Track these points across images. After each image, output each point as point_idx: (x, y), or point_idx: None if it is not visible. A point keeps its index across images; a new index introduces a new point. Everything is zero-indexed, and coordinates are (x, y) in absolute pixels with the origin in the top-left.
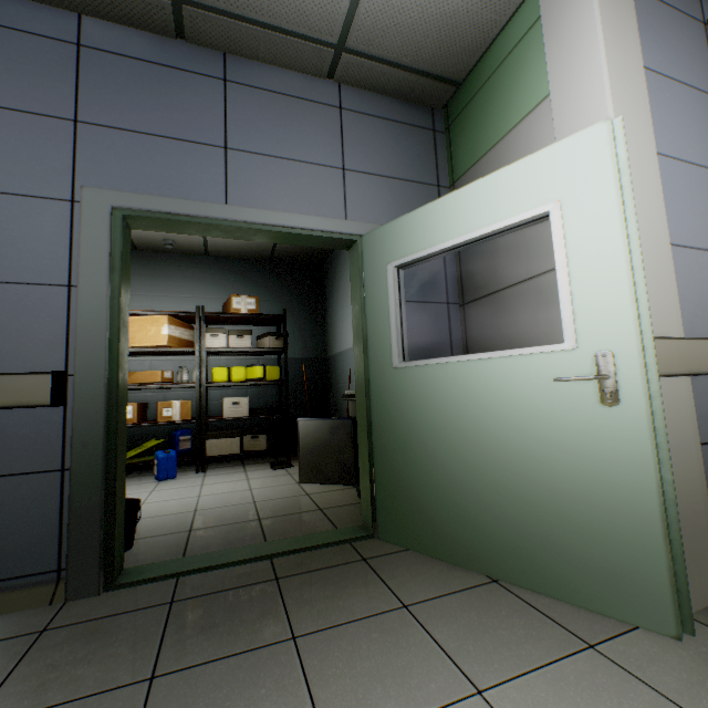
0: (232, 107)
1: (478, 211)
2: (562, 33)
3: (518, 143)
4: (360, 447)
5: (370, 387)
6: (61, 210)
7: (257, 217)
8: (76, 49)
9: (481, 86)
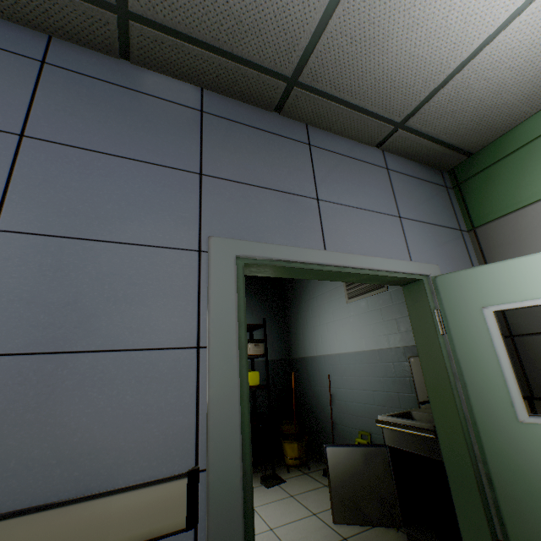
0: (317, 166)
1: None
2: None
3: None
4: (459, 506)
5: (480, 439)
6: (188, 260)
7: (351, 261)
8: (200, 114)
9: (502, 157)
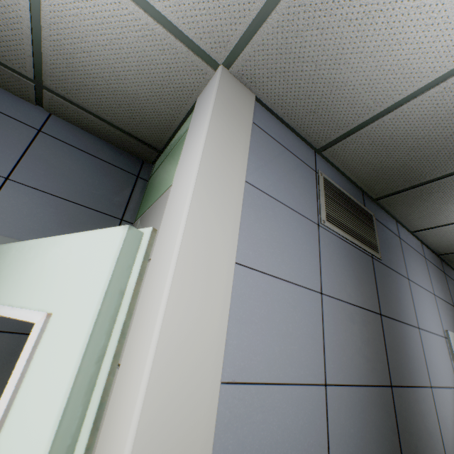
0: None
1: (17, 277)
2: (192, 135)
3: (158, 209)
4: None
5: None
6: None
7: None
8: None
9: (166, 157)
